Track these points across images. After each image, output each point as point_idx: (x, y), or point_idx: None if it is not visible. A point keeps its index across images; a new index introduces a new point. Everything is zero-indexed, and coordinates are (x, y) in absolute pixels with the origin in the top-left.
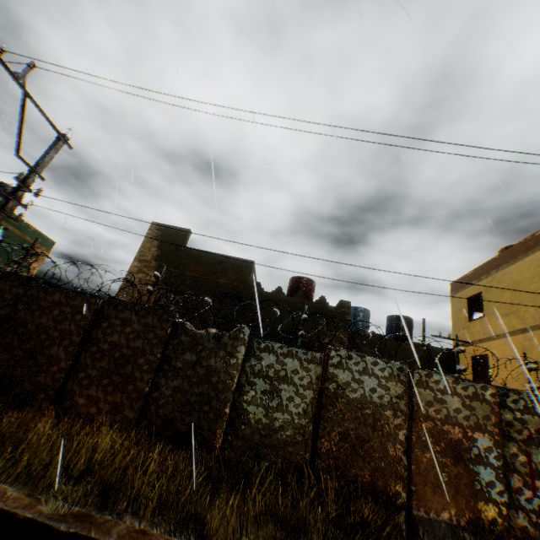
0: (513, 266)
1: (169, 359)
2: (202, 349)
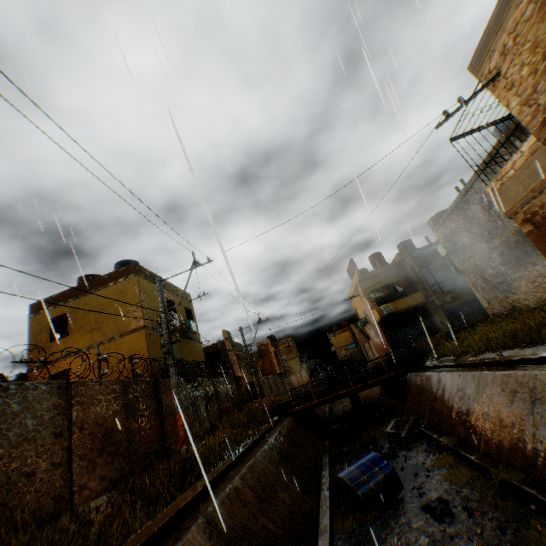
0: (102, 292)
1: None
2: None
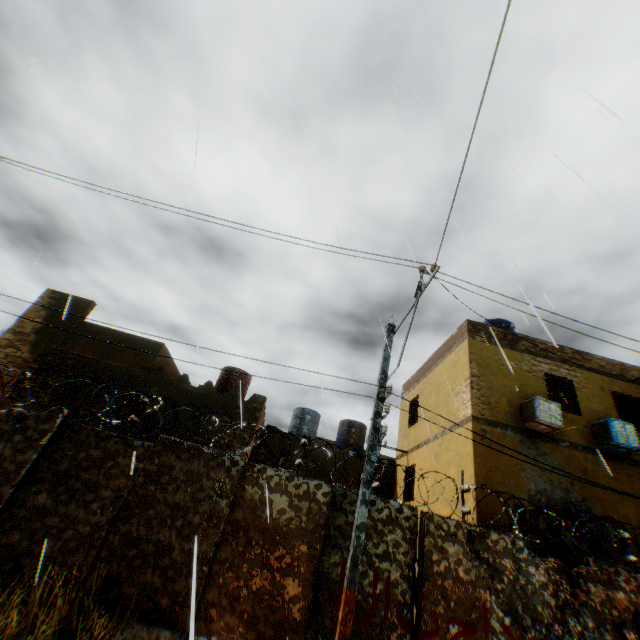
0: (439, 366)
1: None
2: None
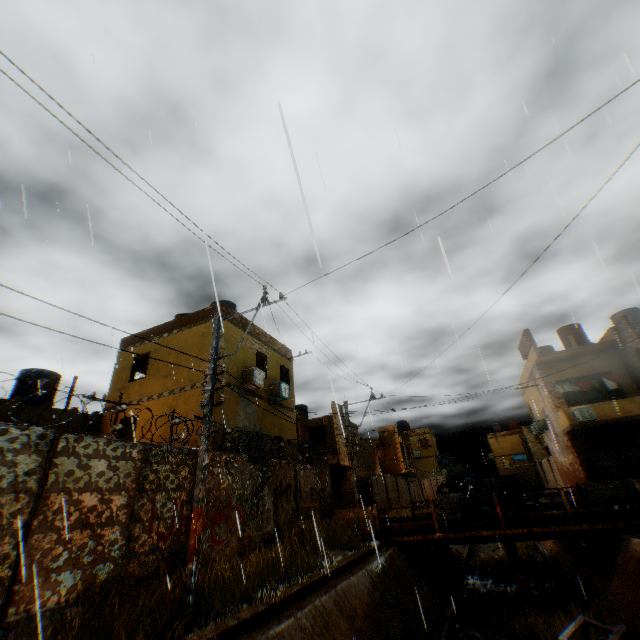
0: (184, 332)
1: None
2: None
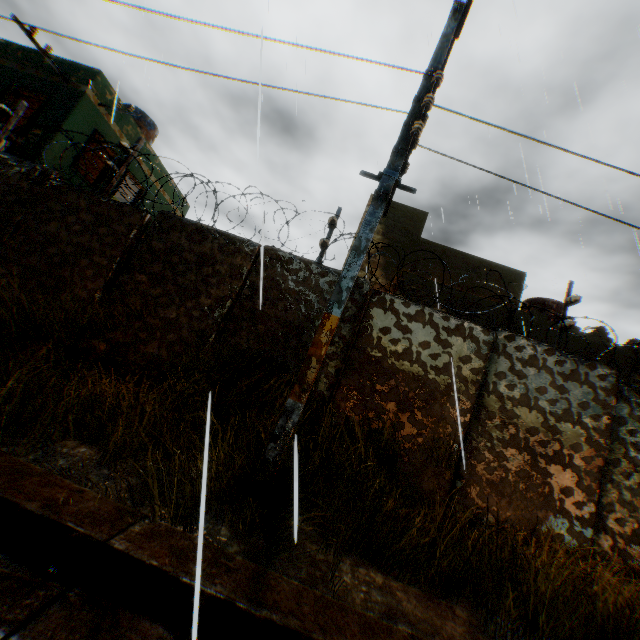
0: None
1: (616, 450)
2: None
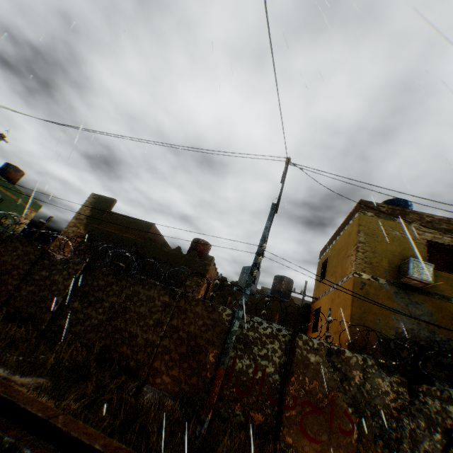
0: (341, 236)
1: (33, 274)
2: (55, 269)
